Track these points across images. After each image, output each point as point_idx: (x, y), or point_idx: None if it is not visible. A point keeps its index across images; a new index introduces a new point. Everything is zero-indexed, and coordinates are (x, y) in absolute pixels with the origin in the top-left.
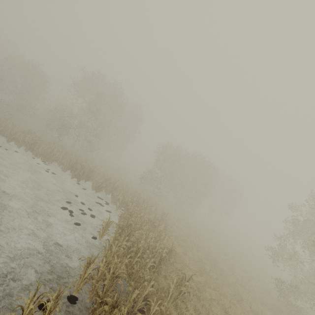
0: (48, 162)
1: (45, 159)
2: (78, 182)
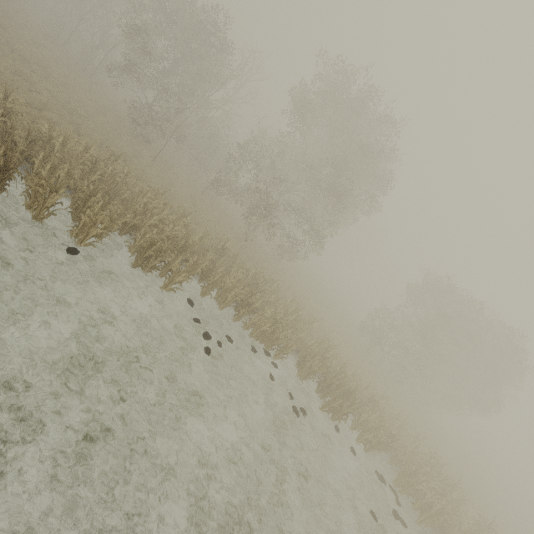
0: (274, 355)
1: (268, 346)
2: (332, 419)
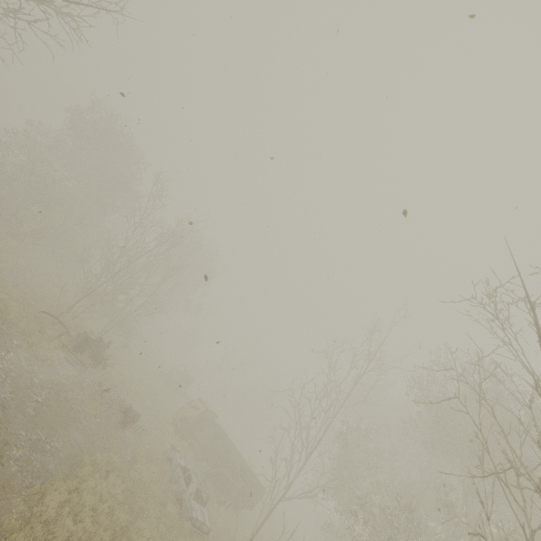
0: None
1: None
2: None
